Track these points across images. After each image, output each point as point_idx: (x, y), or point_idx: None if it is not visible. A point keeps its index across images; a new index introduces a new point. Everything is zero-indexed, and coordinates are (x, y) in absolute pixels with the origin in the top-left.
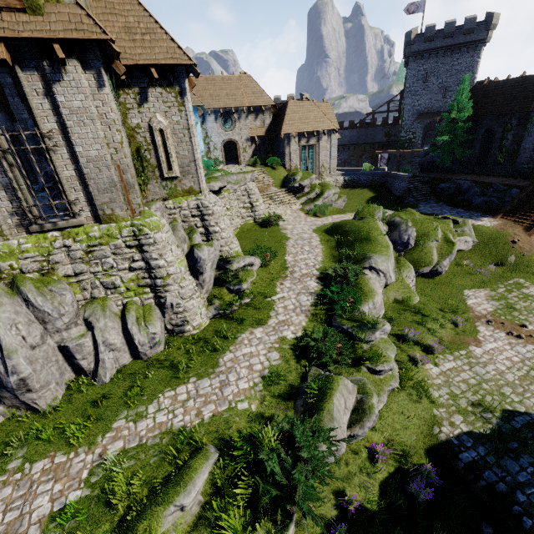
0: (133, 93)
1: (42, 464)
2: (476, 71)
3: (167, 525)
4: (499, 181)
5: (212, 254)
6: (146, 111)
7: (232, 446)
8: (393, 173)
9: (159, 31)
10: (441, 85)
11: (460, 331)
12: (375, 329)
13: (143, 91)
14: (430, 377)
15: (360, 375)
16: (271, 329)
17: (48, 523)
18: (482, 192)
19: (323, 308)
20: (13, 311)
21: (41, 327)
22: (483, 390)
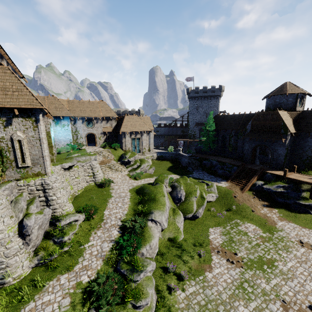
0: (2, 120)
1: None
2: (219, 107)
3: None
4: (229, 161)
5: (40, 220)
6: (10, 130)
7: None
8: (181, 154)
9: (25, 90)
10: (205, 112)
11: (202, 260)
12: (140, 271)
13: (9, 119)
14: (178, 302)
15: (124, 311)
16: (74, 274)
17: None
18: (222, 167)
19: (116, 252)
20: None
21: None
22: (208, 310)
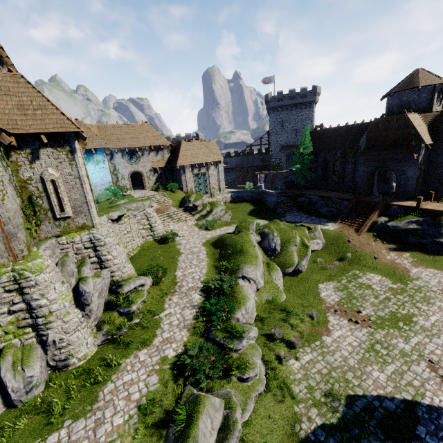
0: (25, 153)
1: None
2: (313, 120)
3: None
4: (335, 195)
5: (99, 285)
6: (38, 166)
7: None
8: (266, 191)
9: (51, 107)
10: (293, 128)
11: (316, 323)
12: (242, 338)
13: (34, 151)
14: (292, 373)
15: (230, 386)
16: (155, 349)
17: None
18: (326, 203)
19: (203, 320)
20: None
21: None
22: (332, 379)
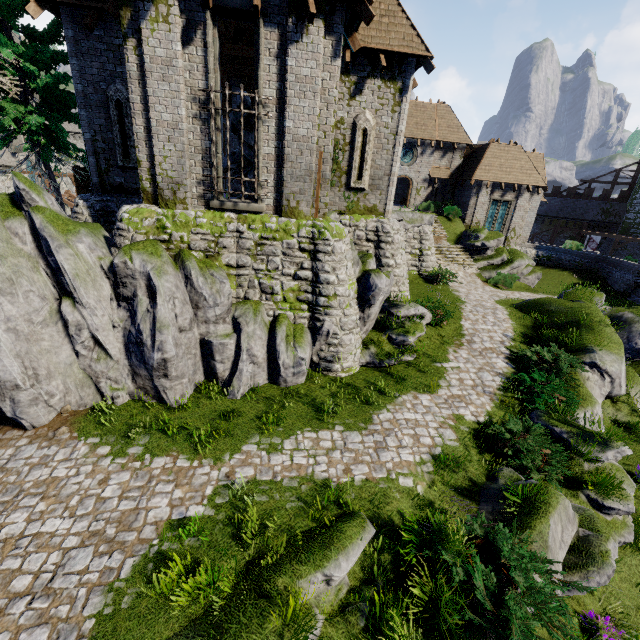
0: (350, 81)
1: (164, 461)
2: None
3: (309, 594)
4: None
5: (387, 287)
6: (356, 105)
7: (390, 529)
8: (615, 260)
9: (400, 15)
10: None
11: None
12: (606, 447)
13: (360, 81)
14: None
15: (576, 502)
16: (442, 400)
17: (165, 530)
18: None
19: (515, 397)
20: (175, 284)
21: (192, 311)
22: None
